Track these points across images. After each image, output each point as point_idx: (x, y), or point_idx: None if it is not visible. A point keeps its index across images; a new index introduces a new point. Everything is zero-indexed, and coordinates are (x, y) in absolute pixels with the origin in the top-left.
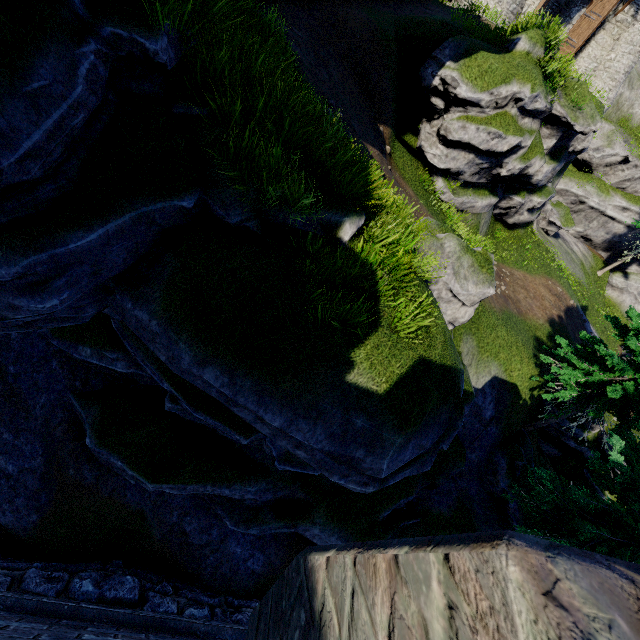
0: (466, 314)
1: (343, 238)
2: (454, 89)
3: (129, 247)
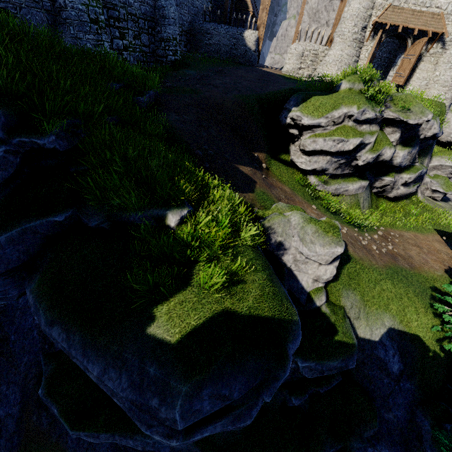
0: (327, 271)
1: (170, 225)
2: (300, 121)
3: (20, 249)
